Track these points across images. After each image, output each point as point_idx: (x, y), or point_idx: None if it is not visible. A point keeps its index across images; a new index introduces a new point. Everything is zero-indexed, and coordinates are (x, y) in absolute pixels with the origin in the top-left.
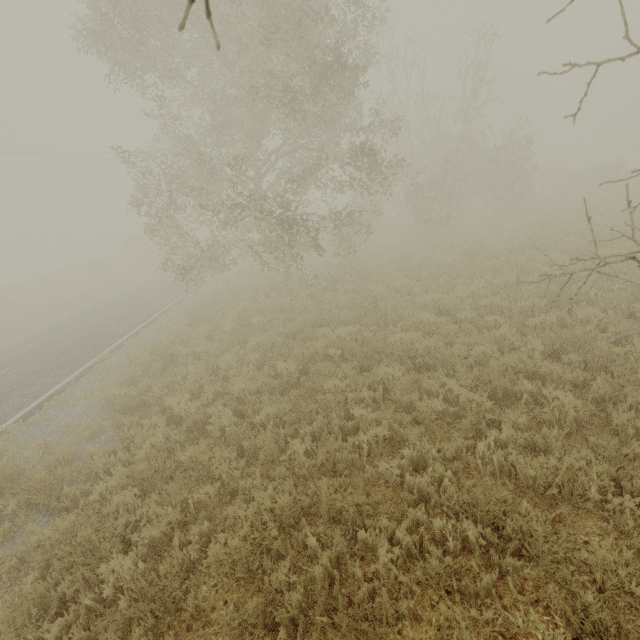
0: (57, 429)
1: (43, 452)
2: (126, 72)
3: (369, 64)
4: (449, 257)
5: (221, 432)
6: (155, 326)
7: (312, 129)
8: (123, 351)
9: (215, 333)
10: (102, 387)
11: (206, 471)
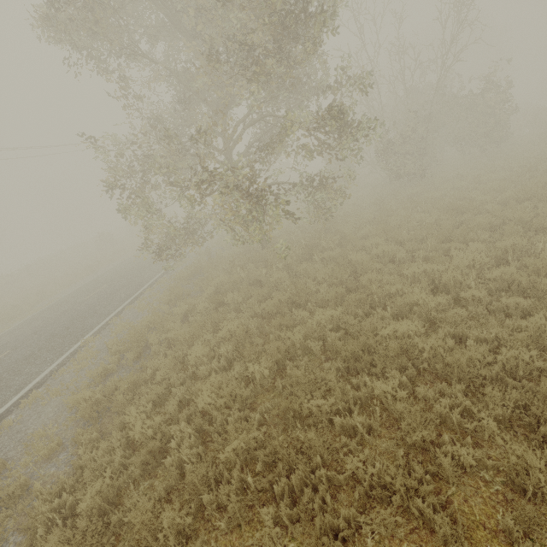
0: (24, 437)
1: (1, 473)
2: (89, 56)
3: (337, 7)
4: (432, 215)
5: (182, 463)
6: (140, 302)
7: (278, 92)
8: (107, 332)
9: (191, 312)
10: (78, 379)
11: (154, 545)
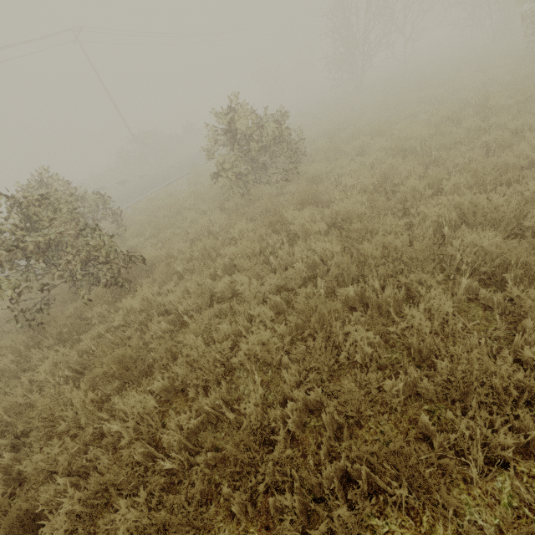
0: None
1: None
2: None
3: None
4: None
5: None
6: None
7: None
8: None
9: None
10: None
11: None
